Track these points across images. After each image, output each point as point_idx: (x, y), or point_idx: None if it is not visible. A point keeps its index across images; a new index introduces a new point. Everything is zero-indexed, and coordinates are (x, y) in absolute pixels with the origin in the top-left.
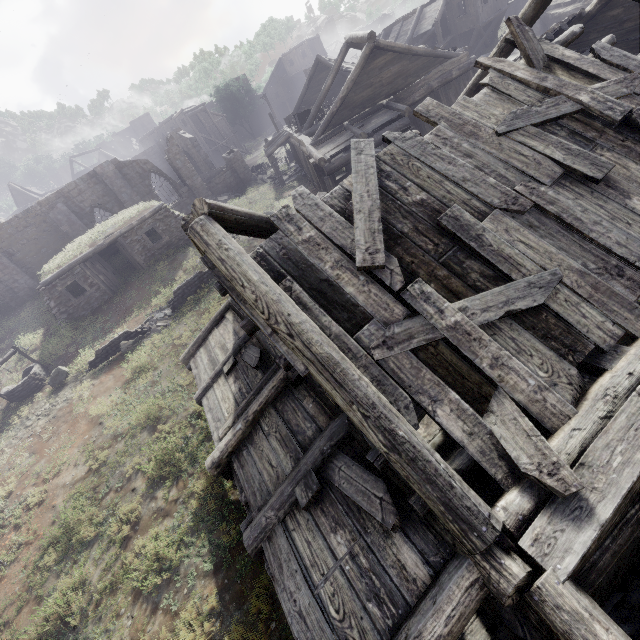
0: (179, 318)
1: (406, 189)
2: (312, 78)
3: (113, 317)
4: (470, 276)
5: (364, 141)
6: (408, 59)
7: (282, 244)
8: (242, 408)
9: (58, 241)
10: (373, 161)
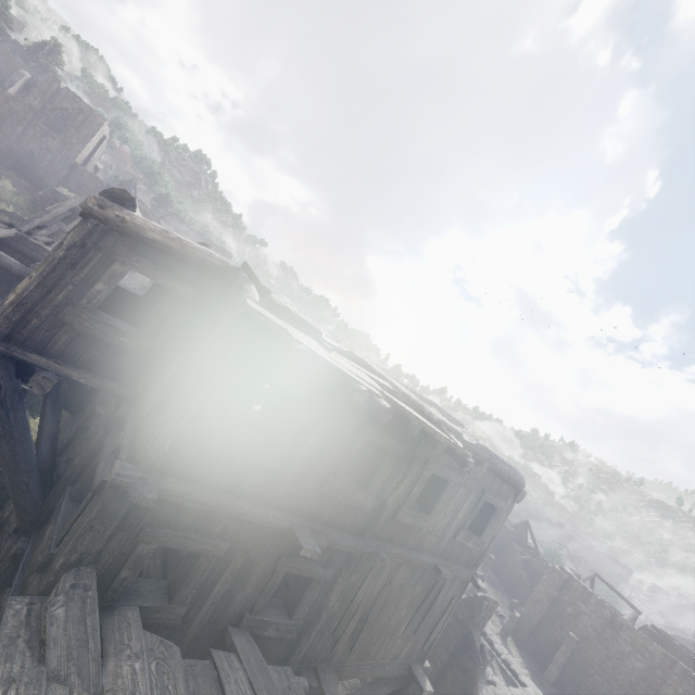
0: None
1: None
2: None
3: None
4: None
5: None
6: None
7: None
8: None
9: None
10: None
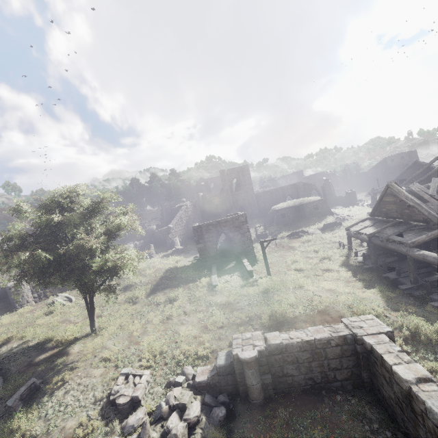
0: (323, 233)
1: None
2: (409, 168)
3: (293, 228)
4: None
5: (436, 178)
6: None
7: (410, 190)
8: (379, 228)
9: (272, 202)
10: (437, 181)
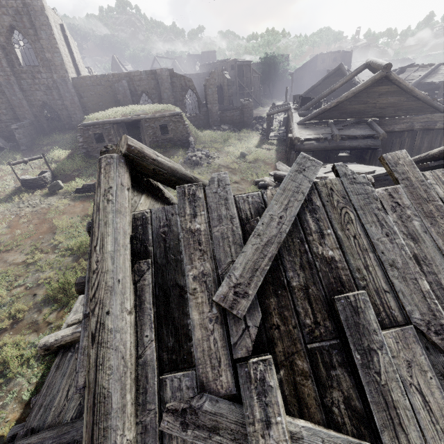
0: None
1: (323, 236)
2: (328, 77)
3: None
4: (332, 392)
5: (312, 160)
6: (407, 97)
7: (169, 220)
8: None
9: (112, 102)
10: (307, 187)
